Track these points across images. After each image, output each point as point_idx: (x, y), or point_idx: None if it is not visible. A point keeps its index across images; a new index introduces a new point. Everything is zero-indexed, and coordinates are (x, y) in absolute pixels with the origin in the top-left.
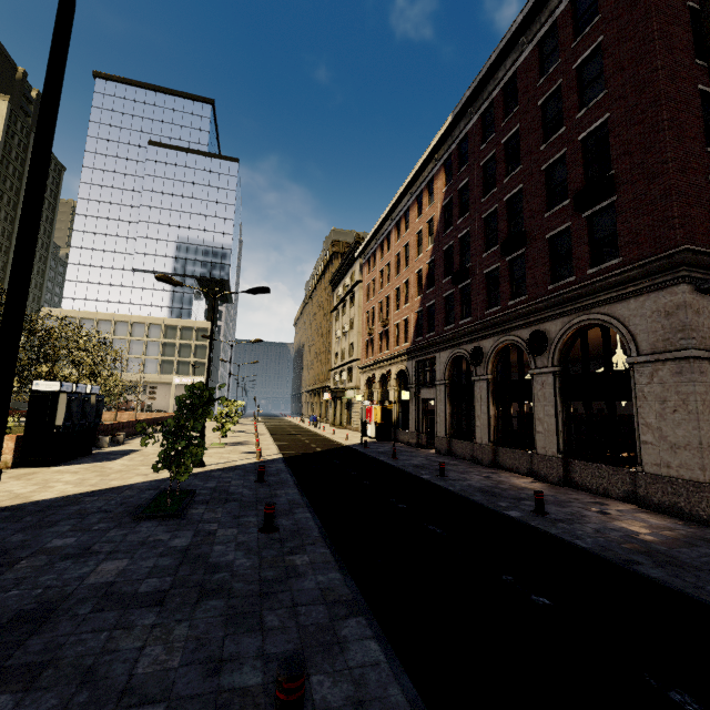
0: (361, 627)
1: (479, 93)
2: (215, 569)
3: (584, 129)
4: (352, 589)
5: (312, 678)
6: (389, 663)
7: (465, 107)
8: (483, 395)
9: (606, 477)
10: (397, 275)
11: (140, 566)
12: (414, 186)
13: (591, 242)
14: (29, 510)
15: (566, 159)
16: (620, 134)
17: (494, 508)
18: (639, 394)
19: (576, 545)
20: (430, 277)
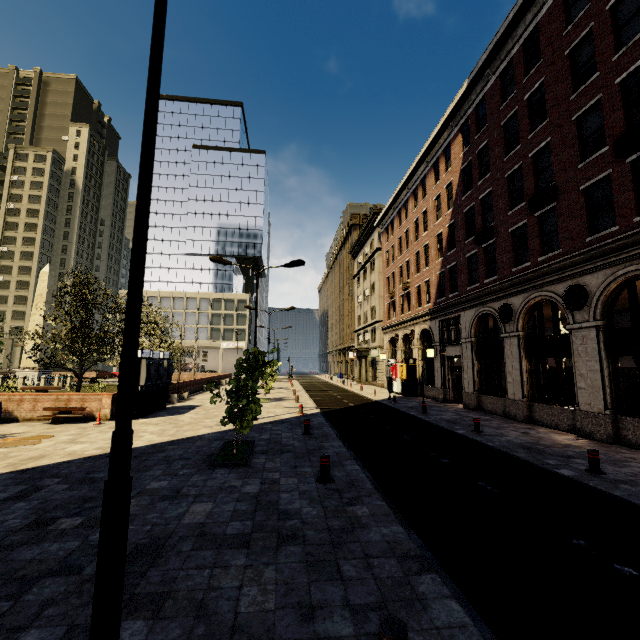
0: (437, 584)
1: (497, 54)
2: (286, 516)
3: (622, 70)
4: (417, 544)
5: None
6: (477, 627)
7: (481, 70)
8: (513, 351)
9: None
10: (416, 240)
11: (223, 509)
12: (430, 155)
13: (637, 188)
14: None
15: (601, 105)
16: None
17: (542, 466)
18: None
19: None
20: (451, 240)
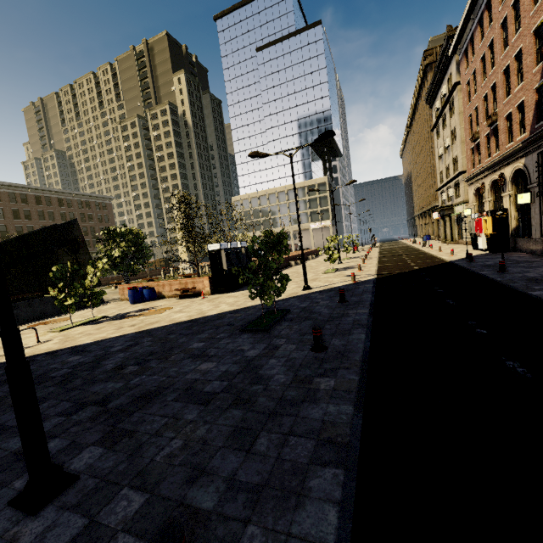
0: (333, 483)
1: None
2: (257, 381)
3: None
4: (353, 430)
5: (249, 527)
6: None
7: None
8: None
9: None
10: (504, 51)
11: (218, 369)
12: None
13: None
14: (199, 322)
15: None
16: None
17: None
18: None
19: None
20: None
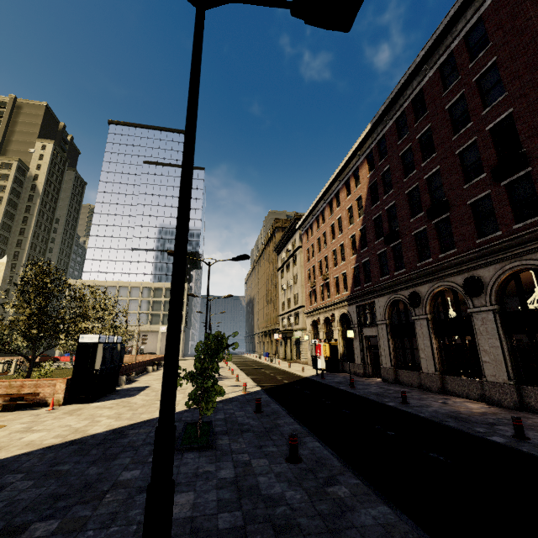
0: None
1: (392, 106)
2: (273, 502)
3: (490, 121)
4: (410, 525)
5: None
6: None
7: (381, 116)
8: (424, 331)
9: None
10: (333, 240)
11: (206, 499)
12: (342, 175)
13: (512, 204)
14: (91, 444)
15: (477, 144)
16: (526, 122)
17: (475, 434)
18: None
19: None
20: (363, 240)
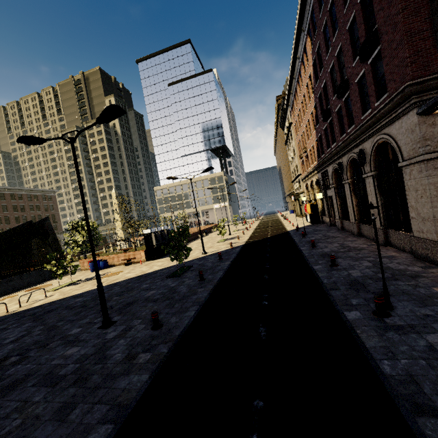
0: (196, 308)
1: None
2: (175, 293)
3: None
4: (205, 298)
5: (172, 317)
6: (192, 316)
7: None
8: (348, 193)
9: (402, 239)
10: (304, 117)
11: (158, 292)
12: (298, 53)
13: (376, 81)
14: (143, 276)
15: (356, 19)
16: None
17: (311, 265)
18: (406, 187)
19: (320, 282)
20: (317, 116)
